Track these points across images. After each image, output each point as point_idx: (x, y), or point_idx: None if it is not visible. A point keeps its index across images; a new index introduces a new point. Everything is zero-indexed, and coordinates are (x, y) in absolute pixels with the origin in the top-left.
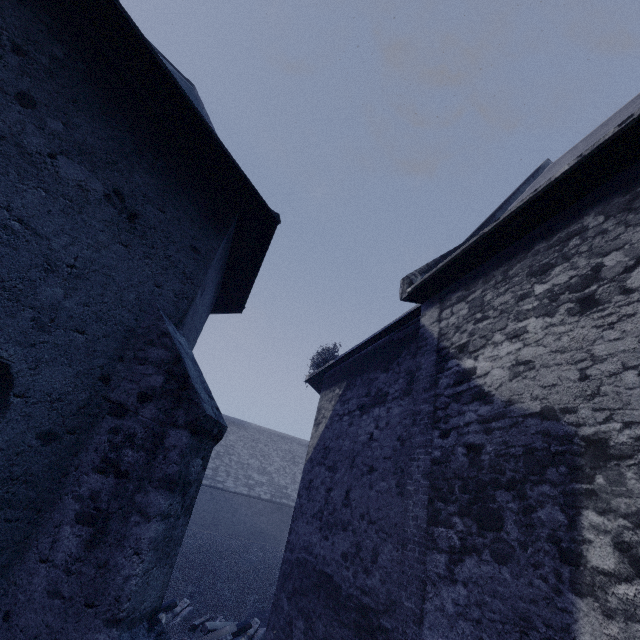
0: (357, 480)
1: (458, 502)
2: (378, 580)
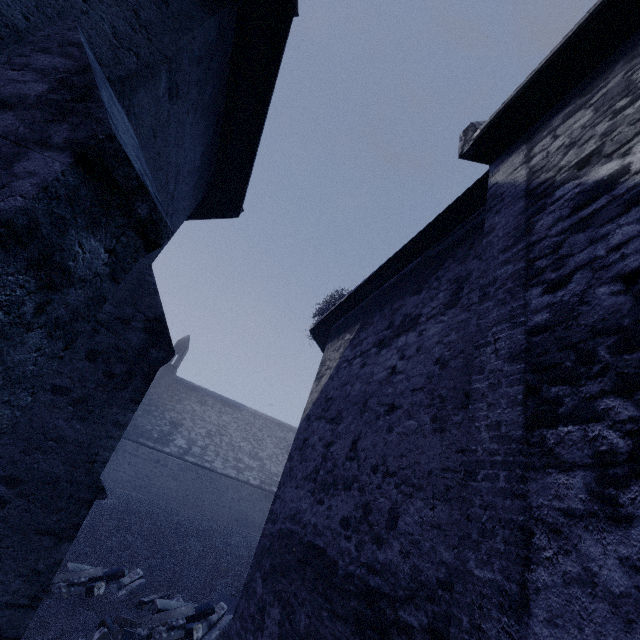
0: (369, 425)
1: (611, 372)
2: (397, 552)
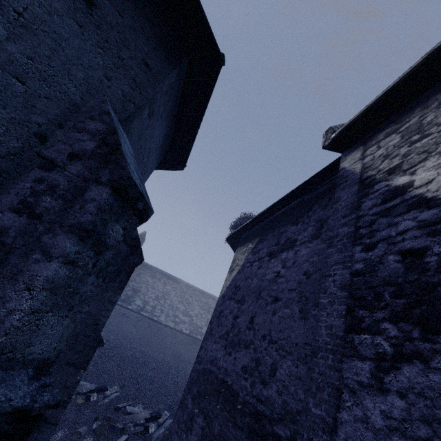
0: (262, 308)
1: (389, 308)
2: (275, 391)
